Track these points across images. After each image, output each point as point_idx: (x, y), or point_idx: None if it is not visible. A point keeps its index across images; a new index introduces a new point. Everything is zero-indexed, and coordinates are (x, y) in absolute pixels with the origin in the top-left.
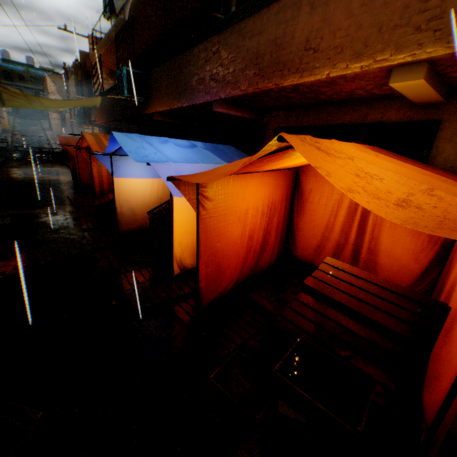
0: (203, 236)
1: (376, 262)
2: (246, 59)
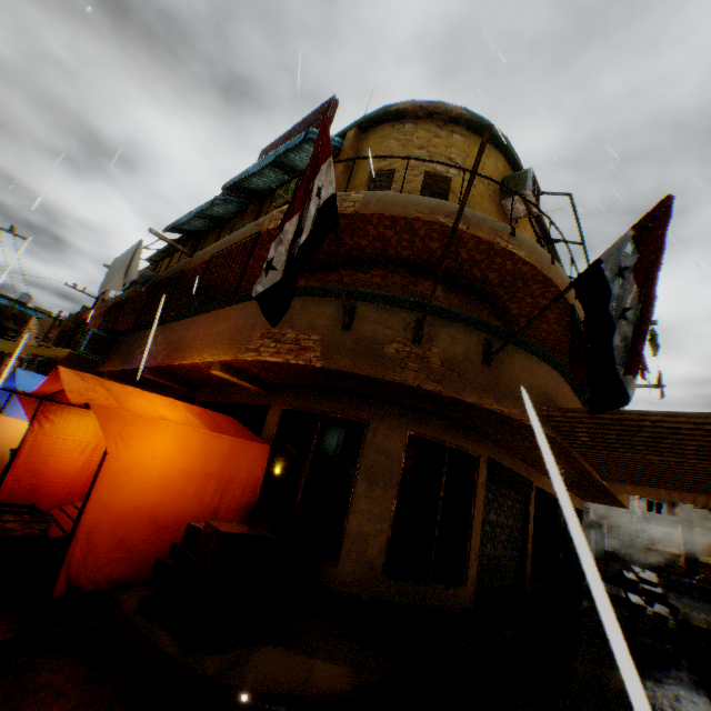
0: (31, 449)
1: None
2: (167, 344)
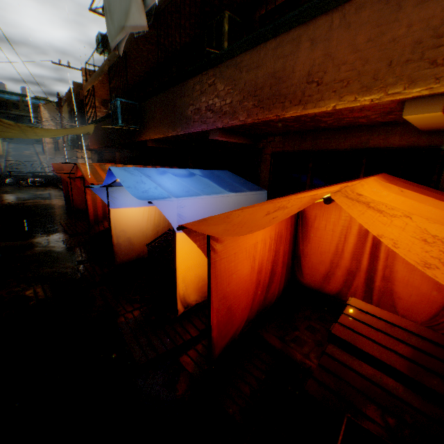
0: (214, 281)
1: (393, 290)
2: (244, 91)
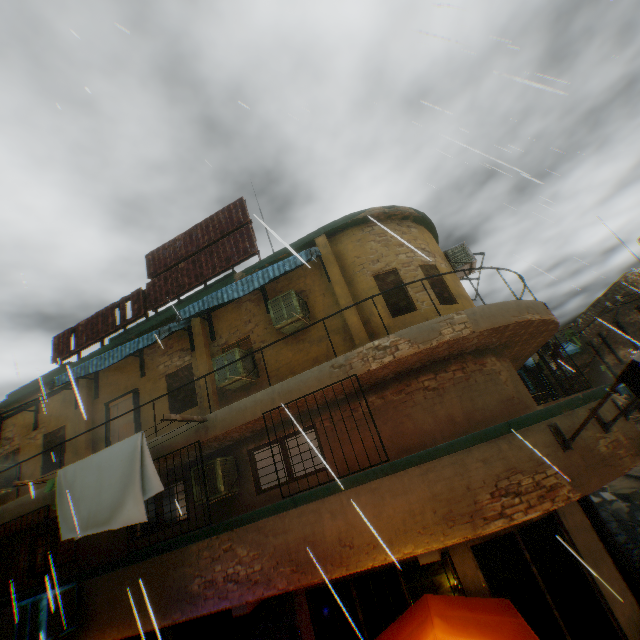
0: None
1: None
2: (276, 554)
